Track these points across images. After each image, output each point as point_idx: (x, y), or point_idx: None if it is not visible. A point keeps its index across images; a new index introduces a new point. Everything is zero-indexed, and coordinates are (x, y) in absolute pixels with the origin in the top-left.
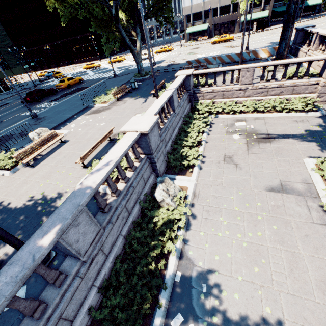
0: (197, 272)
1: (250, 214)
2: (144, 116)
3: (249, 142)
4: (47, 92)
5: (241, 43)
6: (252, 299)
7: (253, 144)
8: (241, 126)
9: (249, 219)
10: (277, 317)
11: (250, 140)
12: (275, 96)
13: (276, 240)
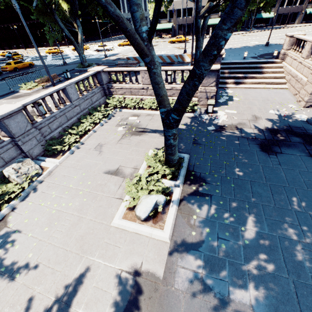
0: (4, 231)
1: (77, 190)
2: (11, 105)
3: (125, 134)
4: None
5: (191, 45)
6: (26, 248)
7: (127, 136)
8: (131, 120)
9: (73, 194)
10: (33, 259)
11: (127, 133)
12: (170, 96)
13: (78, 208)
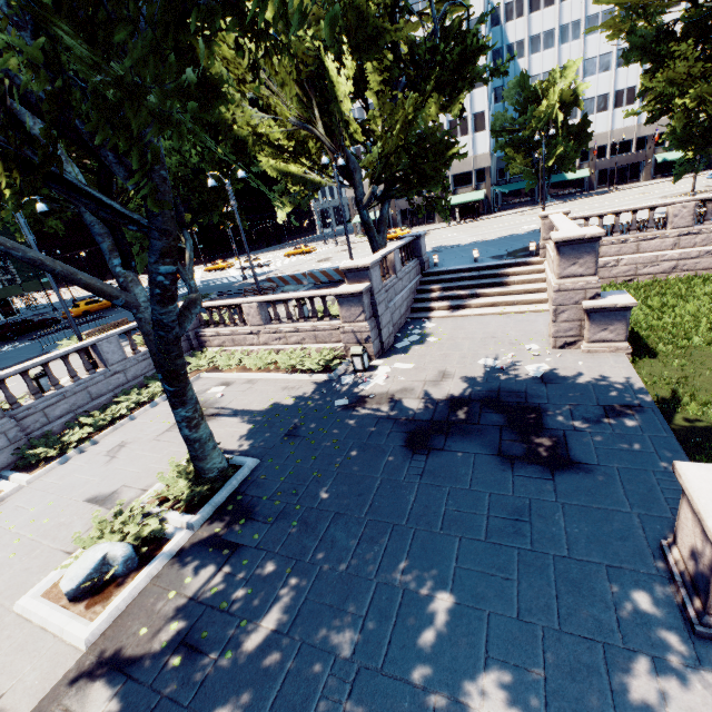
0: None
1: (15, 536)
2: None
3: None
4: (36, 325)
5: None
6: None
7: None
8: (211, 394)
9: (3, 543)
10: None
11: None
12: (299, 344)
13: None
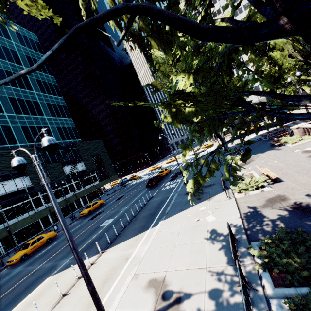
0: None
1: None
2: None
3: None
4: (160, 178)
5: None
6: None
7: None
8: None
9: None
10: None
11: None
12: None
13: None
